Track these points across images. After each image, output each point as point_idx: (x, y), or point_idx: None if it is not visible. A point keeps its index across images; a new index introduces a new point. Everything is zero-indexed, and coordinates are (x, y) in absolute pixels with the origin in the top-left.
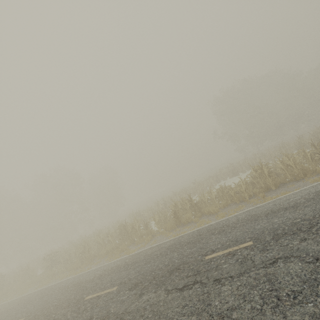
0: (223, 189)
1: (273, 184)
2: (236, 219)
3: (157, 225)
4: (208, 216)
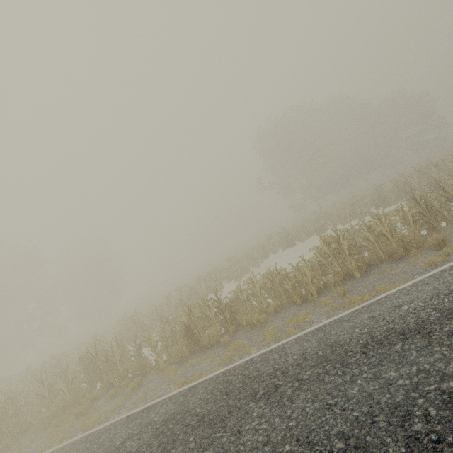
0: (274, 277)
1: (357, 267)
2: (301, 352)
3: (155, 353)
4: (247, 331)
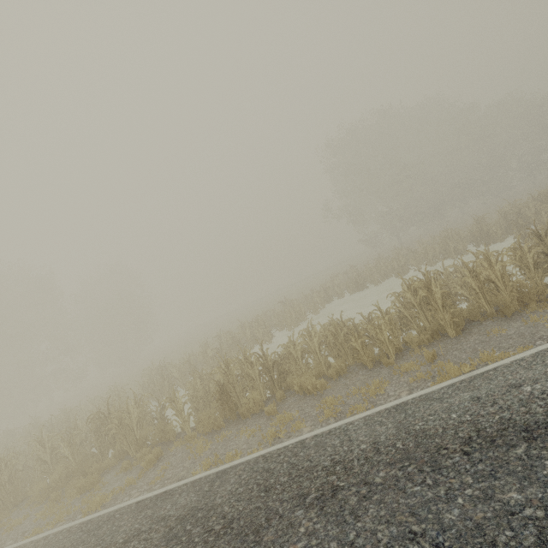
0: (338, 330)
1: (451, 324)
2: (371, 439)
3: (181, 418)
4: (299, 399)
